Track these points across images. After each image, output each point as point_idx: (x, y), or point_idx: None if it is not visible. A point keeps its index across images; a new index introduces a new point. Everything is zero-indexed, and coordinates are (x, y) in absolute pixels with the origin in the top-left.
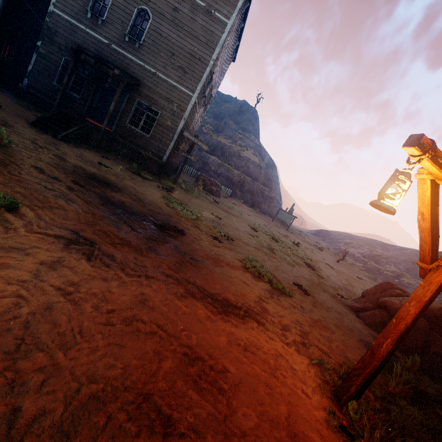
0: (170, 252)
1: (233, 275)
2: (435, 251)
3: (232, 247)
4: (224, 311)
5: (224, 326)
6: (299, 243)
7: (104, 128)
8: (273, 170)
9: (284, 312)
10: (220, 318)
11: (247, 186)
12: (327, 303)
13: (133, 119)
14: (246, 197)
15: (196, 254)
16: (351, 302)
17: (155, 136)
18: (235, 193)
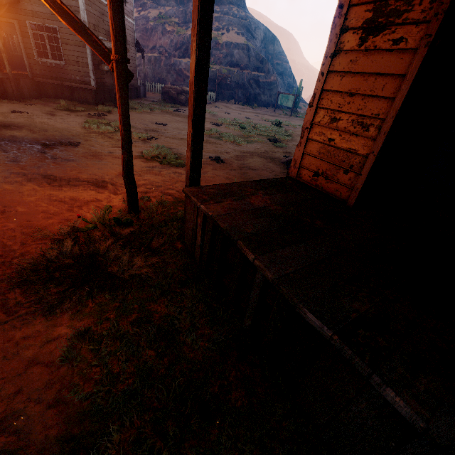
0: (39, 160)
1: (111, 163)
2: (99, 48)
3: (145, 144)
4: (60, 185)
5: (47, 192)
6: (280, 123)
7: (11, 74)
8: (274, 46)
9: (149, 177)
10: (49, 188)
11: (229, 80)
12: (246, 165)
13: (39, 50)
14: (237, 95)
15: (76, 156)
16: (289, 158)
17: (69, 60)
18: (223, 95)
